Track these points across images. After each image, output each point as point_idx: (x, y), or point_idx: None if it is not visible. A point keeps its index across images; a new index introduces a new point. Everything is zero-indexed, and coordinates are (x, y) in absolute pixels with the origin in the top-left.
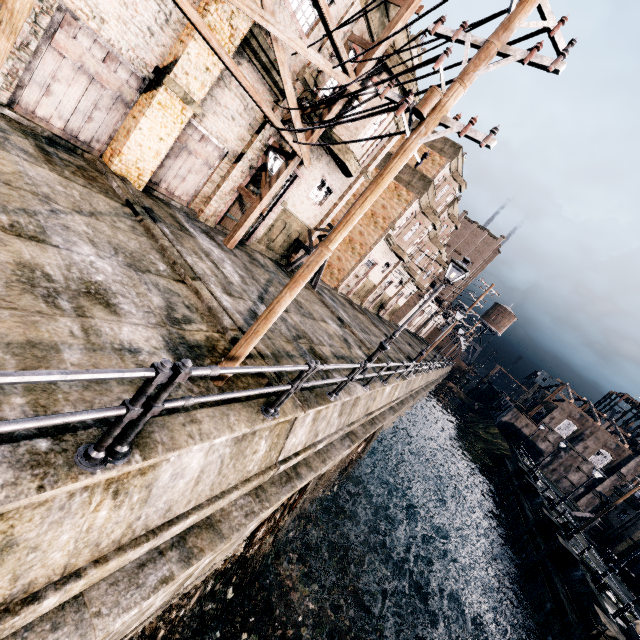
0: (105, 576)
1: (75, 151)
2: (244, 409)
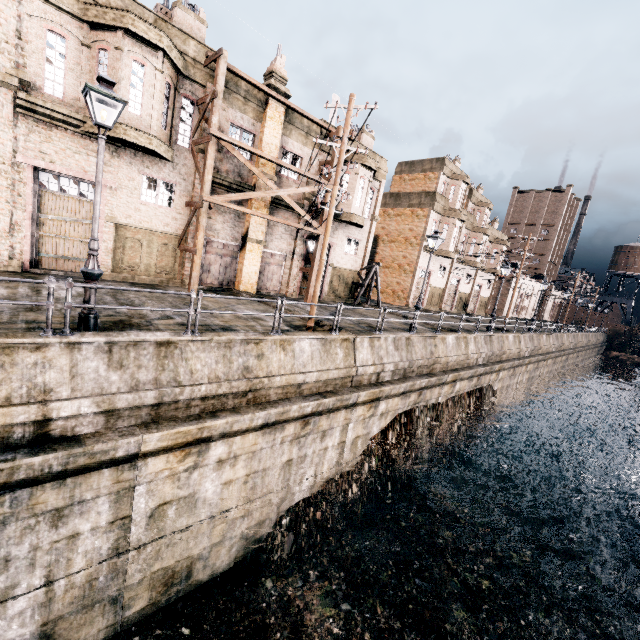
0: (292, 383)
1: (224, 290)
2: (321, 332)
